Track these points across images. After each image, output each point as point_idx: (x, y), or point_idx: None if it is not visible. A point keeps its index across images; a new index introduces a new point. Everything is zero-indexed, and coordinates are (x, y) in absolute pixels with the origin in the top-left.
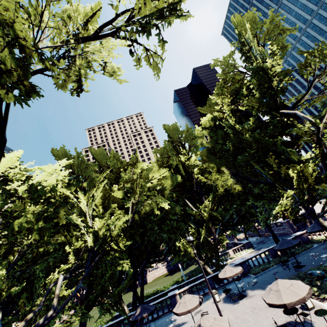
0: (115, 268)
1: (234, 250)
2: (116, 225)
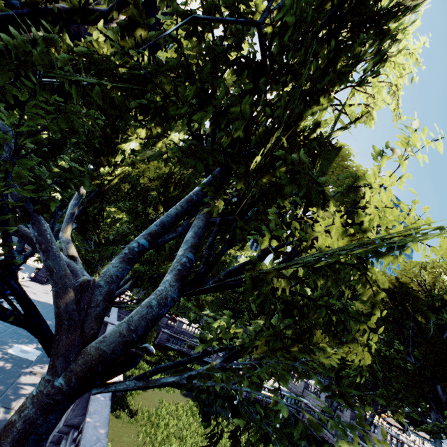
0: None
1: None
2: None
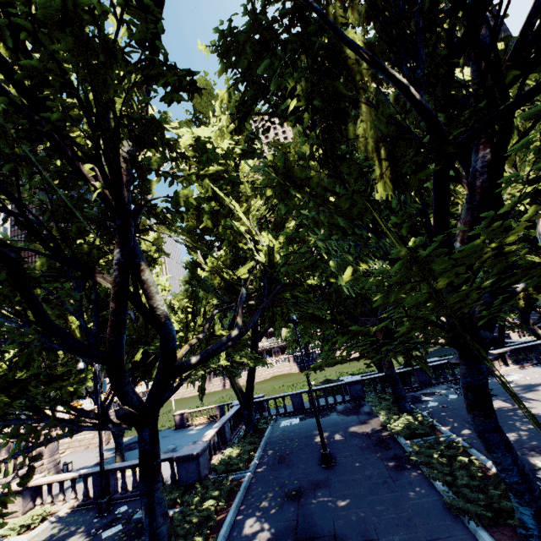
0: (523, 258)
1: (519, 333)
2: (512, 193)
